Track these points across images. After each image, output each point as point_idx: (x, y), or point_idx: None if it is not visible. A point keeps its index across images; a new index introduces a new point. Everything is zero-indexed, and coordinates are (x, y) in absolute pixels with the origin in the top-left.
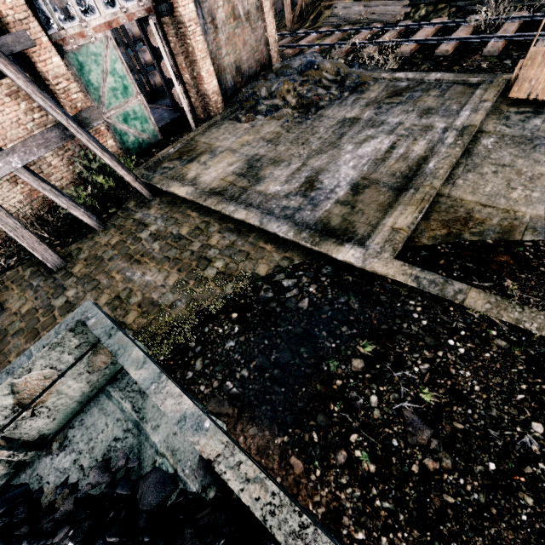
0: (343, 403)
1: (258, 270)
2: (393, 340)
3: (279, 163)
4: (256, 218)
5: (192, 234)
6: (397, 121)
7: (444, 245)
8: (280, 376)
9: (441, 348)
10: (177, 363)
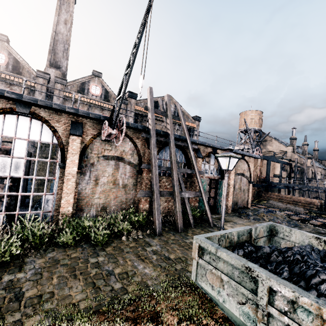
0: None
1: None
2: None
3: None
4: None
5: None
6: None
7: None
8: None
9: None
10: None
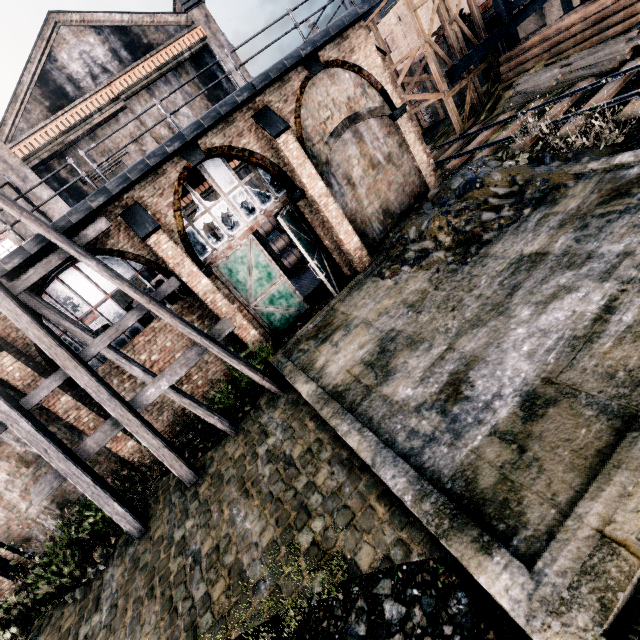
0: None
1: (359, 556)
2: None
3: (417, 344)
4: (369, 452)
5: (302, 460)
6: (619, 249)
7: None
8: None
9: None
10: None
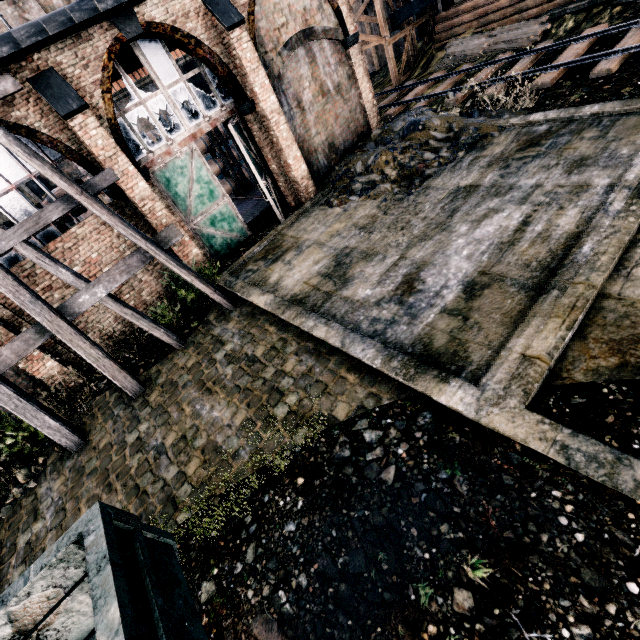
0: None
1: (336, 411)
2: (524, 563)
3: (372, 256)
4: (337, 337)
5: (267, 356)
6: (532, 183)
7: (613, 387)
8: (348, 597)
9: (613, 597)
10: (228, 545)
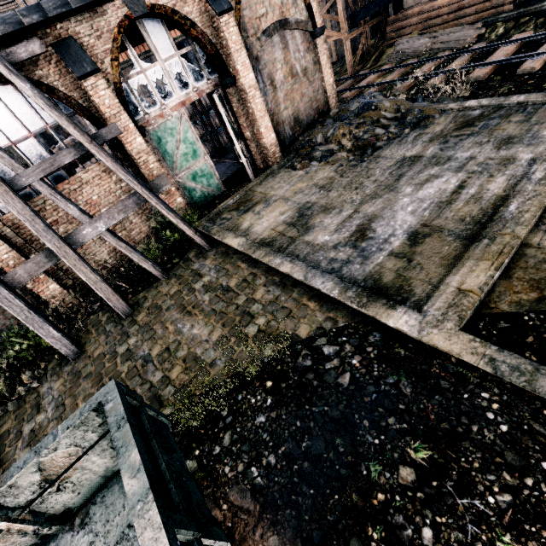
0: (385, 529)
1: (299, 331)
2: (457, 447)
3: (330, 210)
4: (301, 272)
5: (240, 287)
6: (467, 155)
7: (533, 315)
8: (310, 472)
9: (530, 473)
10: (207, 433)
